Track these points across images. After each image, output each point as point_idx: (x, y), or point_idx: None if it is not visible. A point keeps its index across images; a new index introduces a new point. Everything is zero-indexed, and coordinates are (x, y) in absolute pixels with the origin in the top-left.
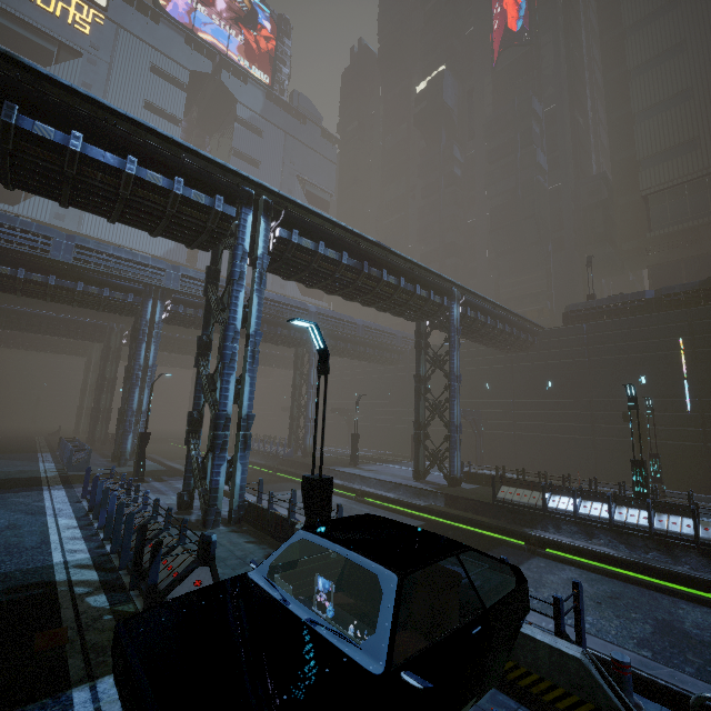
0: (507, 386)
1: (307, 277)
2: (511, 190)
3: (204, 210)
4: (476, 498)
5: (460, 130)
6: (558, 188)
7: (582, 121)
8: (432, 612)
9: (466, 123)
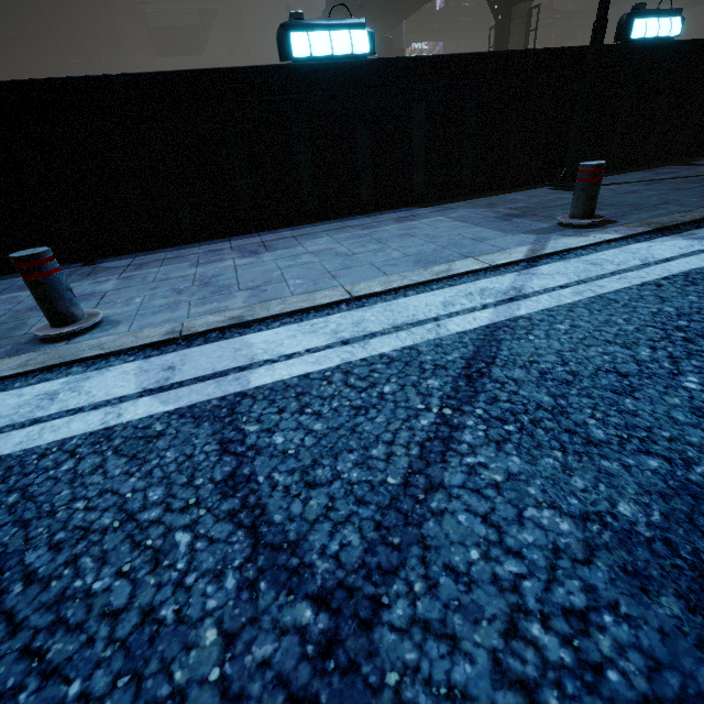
0: None
1: None
2: None
3: None
4: None
5: None
6: None
7: None
8: None
9: None
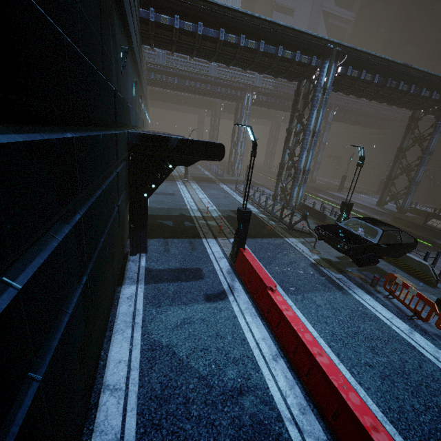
0: None
1: (347, 90)
2: None
3: (305, 65)
4: (412, 221)
5: None
6: None
7: None
8: (386, 241)
9: None
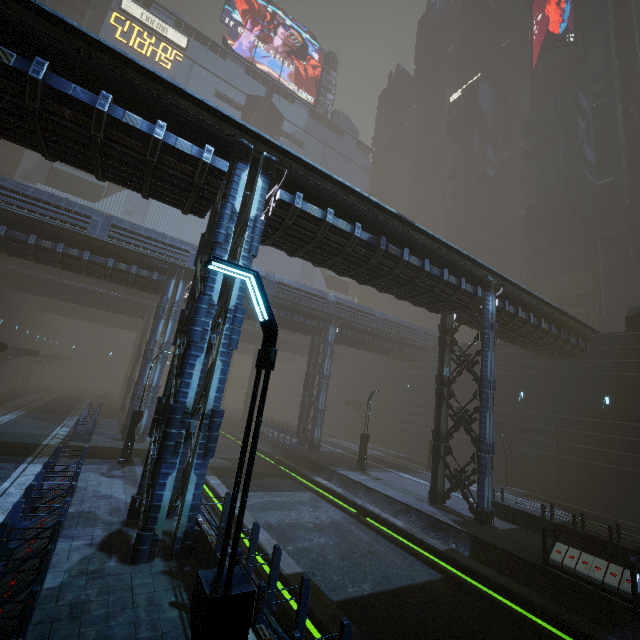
0: (547, 397)
1: (313, 252)
2: (551, 186)
3: (191, 162)
4: (516, 551)
5: (494, 133)
6: (608, 183)
7: (636, 117)
8: None
9: (500, 127)
